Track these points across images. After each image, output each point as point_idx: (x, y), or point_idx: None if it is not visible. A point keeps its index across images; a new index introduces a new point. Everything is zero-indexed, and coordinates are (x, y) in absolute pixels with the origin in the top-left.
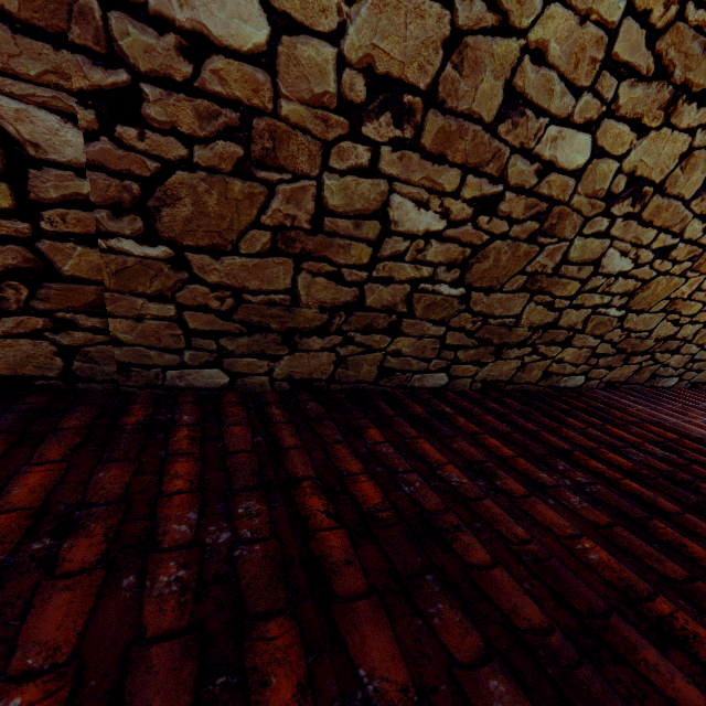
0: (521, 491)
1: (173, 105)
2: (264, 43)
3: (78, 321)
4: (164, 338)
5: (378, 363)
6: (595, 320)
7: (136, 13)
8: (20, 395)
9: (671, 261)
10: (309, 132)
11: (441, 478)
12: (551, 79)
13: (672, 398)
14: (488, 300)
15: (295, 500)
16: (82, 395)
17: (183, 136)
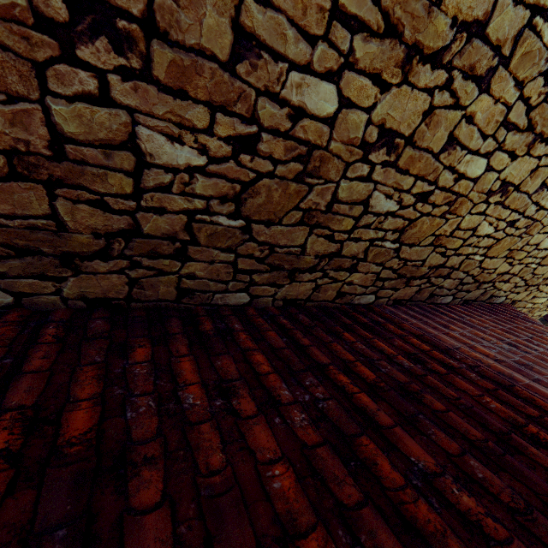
0: (249, 411)
1: None
2: None
3: None
4: None
5: (175, 284)
6: (374, 251)
7: None
8: None
9: (431, 205)
10: (10, 49)
11: (179, 399)
12: (281, 23)
13: (444, 313)
14: (270, 232)
15: None
16: None
17: None
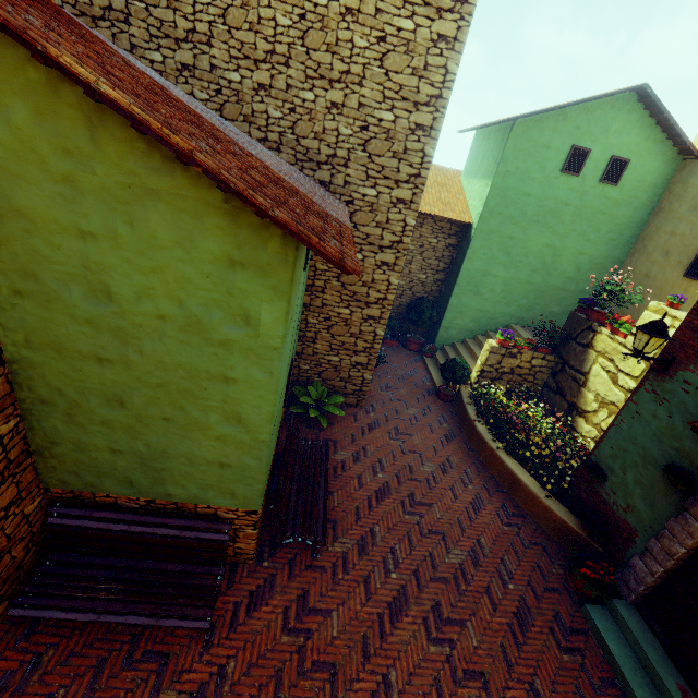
0: None
1: None
2: None
3: None
4: None
5: None
6: None
7: None
8: None
9: None
10: None
11: None
12: None
13: None
14: None
15: None
16: None
17: None
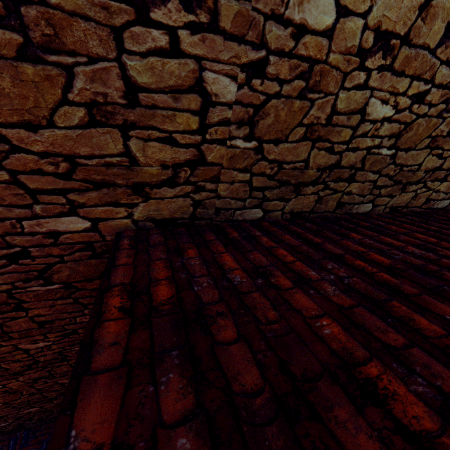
0: None
1: (280, 64)
2: (330, 24)
3: (206, 186)
4: (240, 192)
5: (338, 200)
6: None
7: (277, 20)
8: (170, 229)
9: None
10: (338, 69)
11: (408, 252)
12: None
13: None
14: (405, 156)
15: (347, 263)
16: (197, 227)
17: (280, 80)
